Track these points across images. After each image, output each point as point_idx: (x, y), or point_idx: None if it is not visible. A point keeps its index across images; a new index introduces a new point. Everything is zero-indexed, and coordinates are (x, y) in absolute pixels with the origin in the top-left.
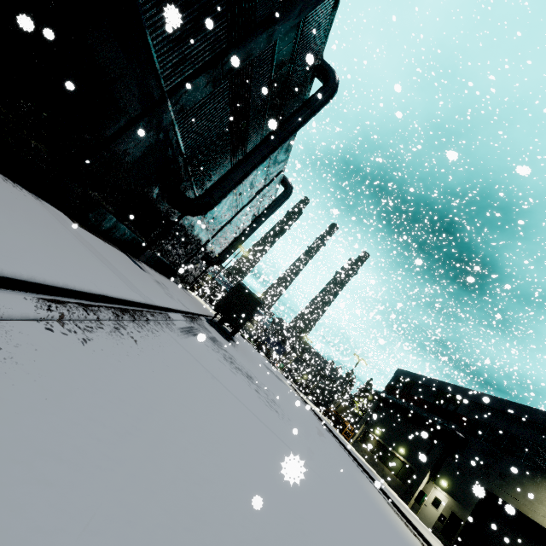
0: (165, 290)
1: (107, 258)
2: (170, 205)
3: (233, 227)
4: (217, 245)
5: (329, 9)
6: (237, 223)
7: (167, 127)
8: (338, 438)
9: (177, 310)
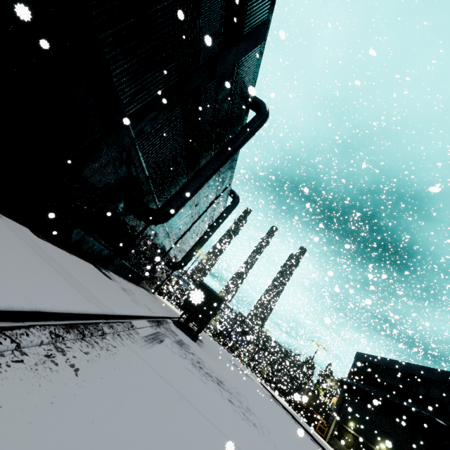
0: (130, 296)
1: (67, 268)
2: (135, 216)
3: (192, 234)
4: (180, 251)
5: (256, 57)
6: (195, 230)
7: (129, 147)
8: (315, 439)
9: (142, 316)
